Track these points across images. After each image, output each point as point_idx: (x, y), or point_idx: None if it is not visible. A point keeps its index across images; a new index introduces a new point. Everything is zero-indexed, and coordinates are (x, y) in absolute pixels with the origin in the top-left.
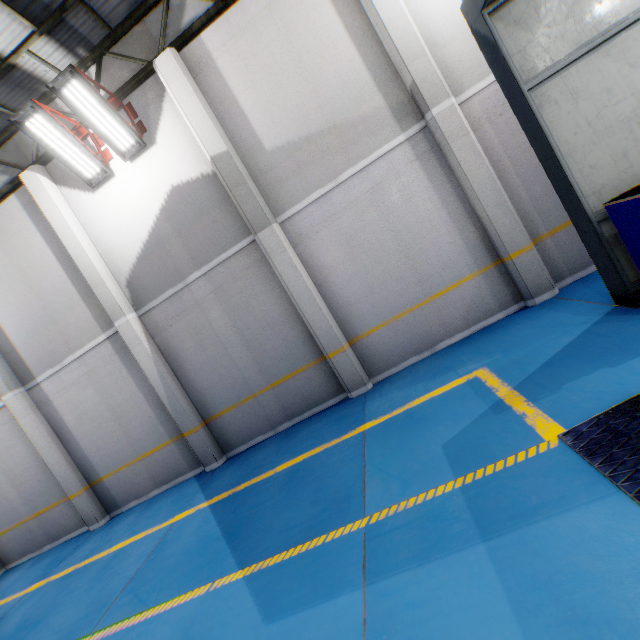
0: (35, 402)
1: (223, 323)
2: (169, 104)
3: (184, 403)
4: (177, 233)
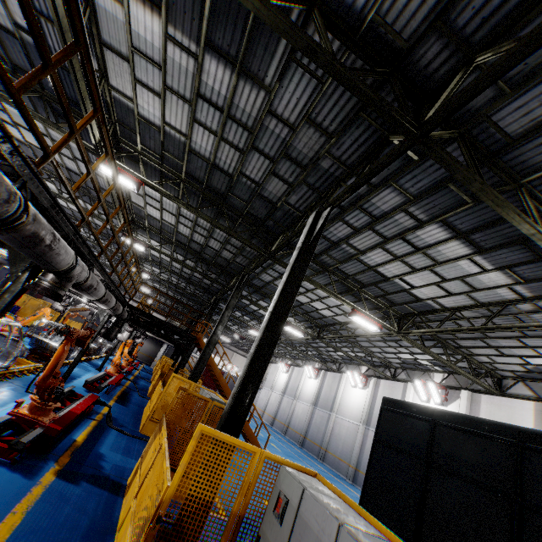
0: (364, 432)
1: None
2: (458, 401)
3: None
4: None
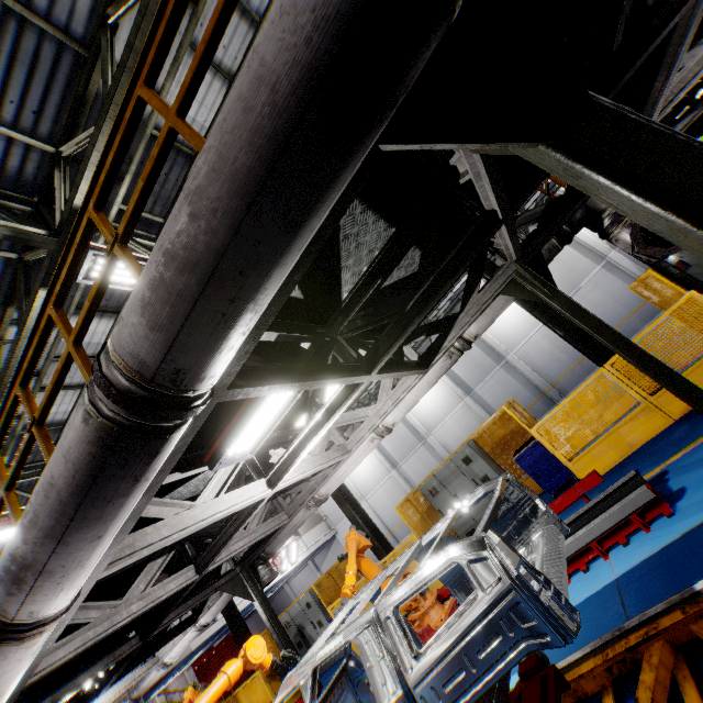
0: None
1: None
2: None
3: None
4: None
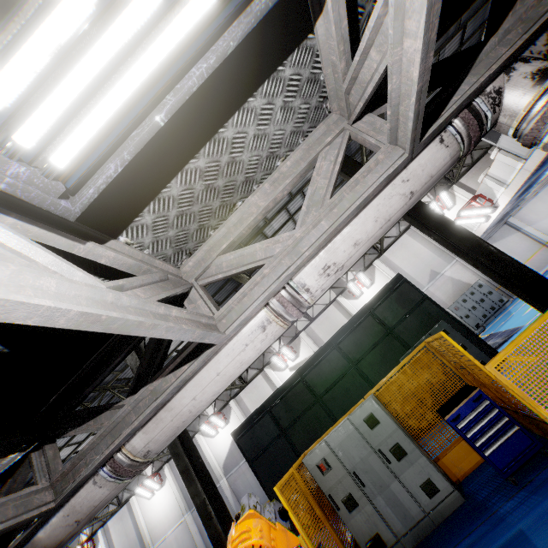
0: (193, 517)
1: (251, 479)
2: (233, 411)
3: None
4: (236, 449)
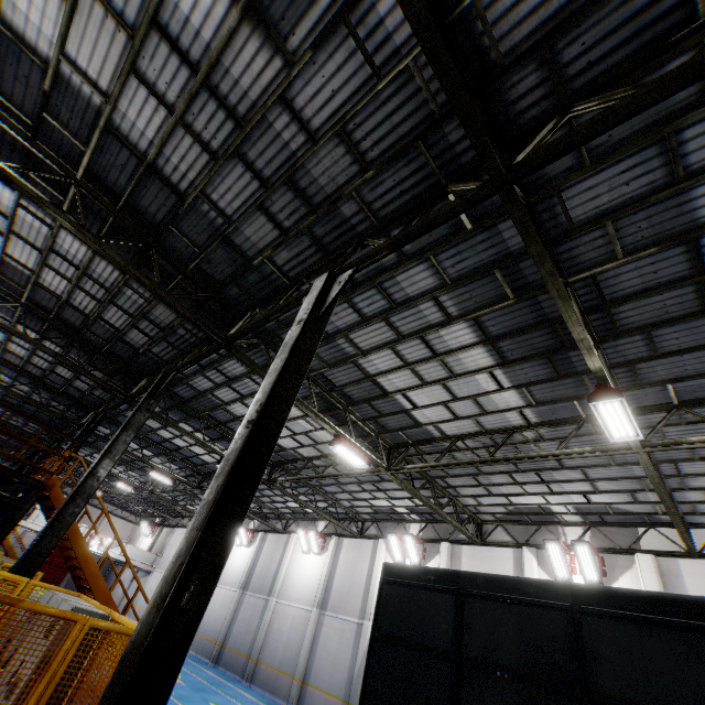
0: (318, 620)
1: None
2: (438, 557)
3: (359, 686)
4: None
